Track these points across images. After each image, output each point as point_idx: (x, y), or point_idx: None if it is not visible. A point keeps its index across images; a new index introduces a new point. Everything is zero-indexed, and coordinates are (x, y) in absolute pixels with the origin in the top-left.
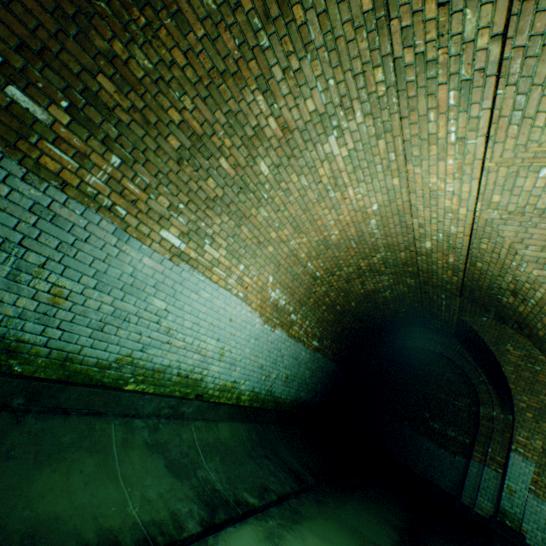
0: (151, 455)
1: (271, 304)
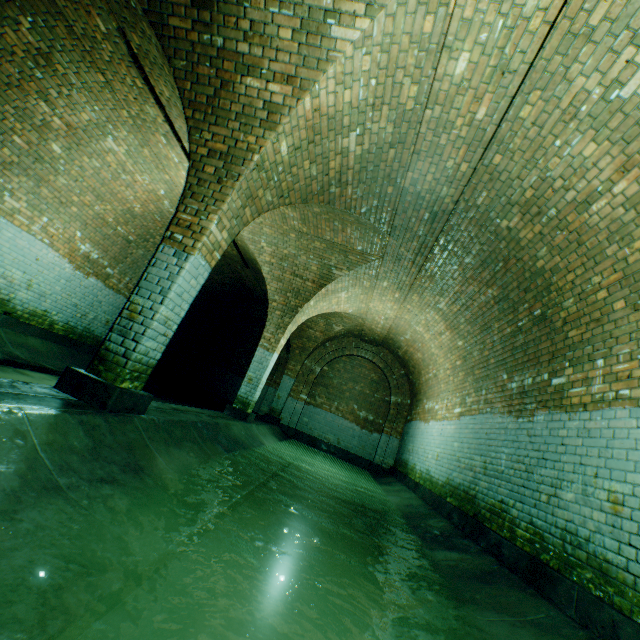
0: None
1: (83, 256)
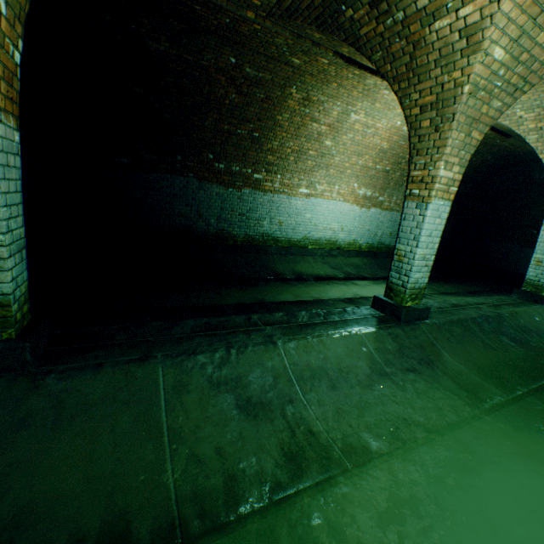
0: (324, 265)
1: (361, 198)
